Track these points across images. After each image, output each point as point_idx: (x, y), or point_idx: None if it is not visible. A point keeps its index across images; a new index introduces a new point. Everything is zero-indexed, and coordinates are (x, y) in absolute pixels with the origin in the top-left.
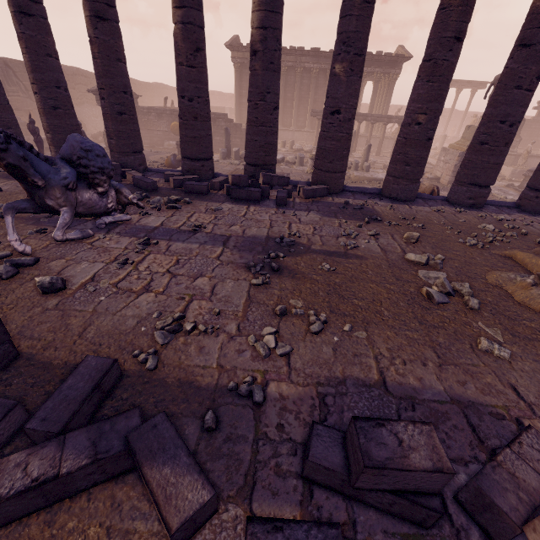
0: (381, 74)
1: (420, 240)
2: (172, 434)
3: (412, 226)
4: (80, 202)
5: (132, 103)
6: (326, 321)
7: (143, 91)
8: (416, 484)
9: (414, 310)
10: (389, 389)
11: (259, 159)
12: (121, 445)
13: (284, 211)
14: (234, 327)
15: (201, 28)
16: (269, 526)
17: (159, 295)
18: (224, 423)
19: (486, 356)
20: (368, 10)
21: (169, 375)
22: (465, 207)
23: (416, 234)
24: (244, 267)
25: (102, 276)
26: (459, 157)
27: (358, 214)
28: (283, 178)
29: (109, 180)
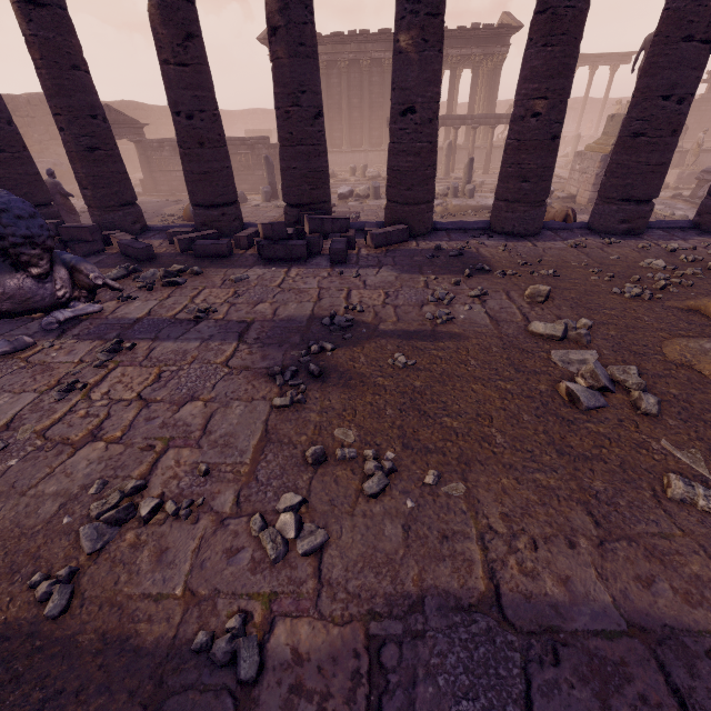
0: (481, 56)
1: (552, 296)
2: None
3: (538, 275)
4: (2, 294)
5: (107, 132)
6: (393, 469)
7: (158, 119)
8: None
9: (548, 428)
10: (507, 612)
11: (303, 196)
12: None
13: (342, 271)
14: (231, 499)
15: (188, 2)
16: None
17: (111, 446)
18: None
19: (683, 512)
20: None
21: (86, 624)
22: (617, 236)
23: (544, 289)
24: (265, 376)
25: (26, 418)
26: (601, 162)
27: (454, 264)
28: (340, 220)
29: (47, 254)
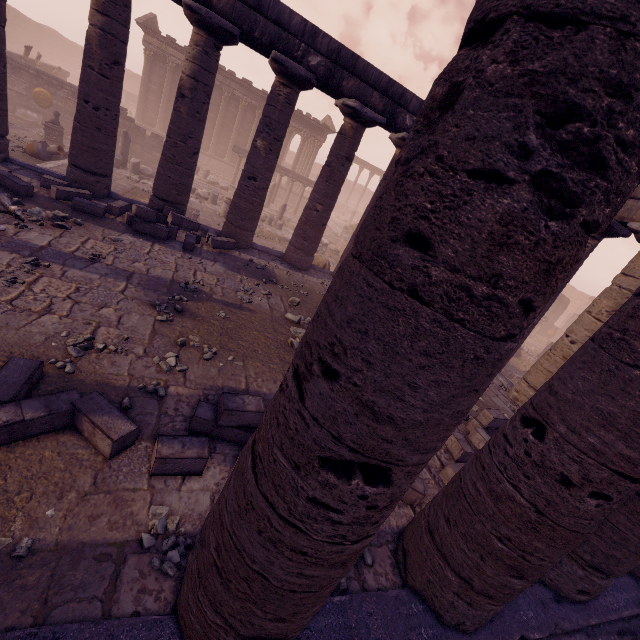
0: (308, 136)
1: (301, 304)
2: (106, 402)
3: (299, 292)
4: None
5: (4, 75)
6: (216, 353)
7: None
8: (248, 421)
9: (280, 352)
10: (250, 393)
11: (170, 196)
12: (69, 407)
13: (191, 257)
14: (142, 351)
15: (124, 43)
16: (171, 437)
17: (63, 318)
18: (136, 406)
19: None
20: (289, 110)
21: (87, 378)
22: None
23: (298, 300)
24: (149, 305)
25: None
26: None
27: (259, 274)
28: (194, 223)
29: None
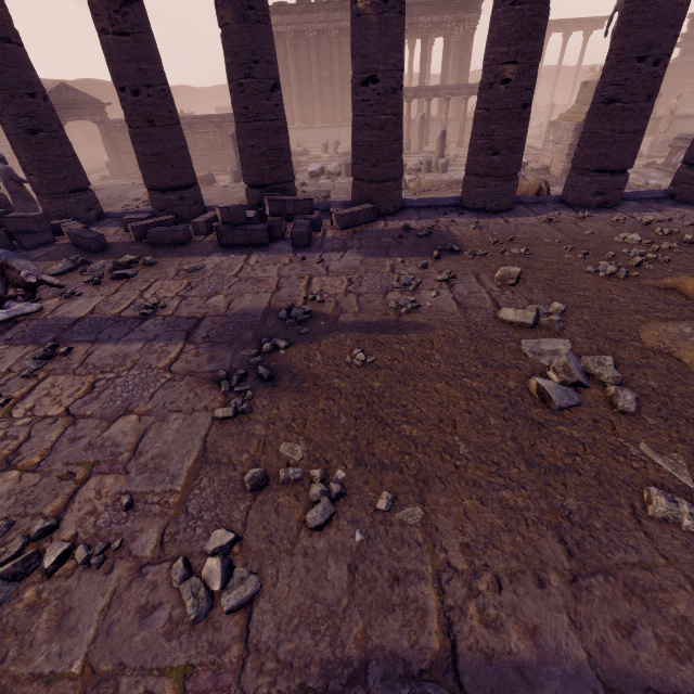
0: (453, 23)
1: (523, 277)
2: None
3: (509, 254)
4: None
5: (49, 111)
6: (341, 493)
7: None
8: None
9: (517, 434)
10: (464, 680)
11: (264, 176)
12: None
13: (304, 256)
14: (153, 539)
15: None
16: None
17: (26, 475)
18: None
19: (666, 534)
20: None
21: None
22: (591, 209)
23: (515, 271)
24: (210, 381)
25: None
26: (575, 132)
27: (423, 245)
28: (303, 201)
29: None
